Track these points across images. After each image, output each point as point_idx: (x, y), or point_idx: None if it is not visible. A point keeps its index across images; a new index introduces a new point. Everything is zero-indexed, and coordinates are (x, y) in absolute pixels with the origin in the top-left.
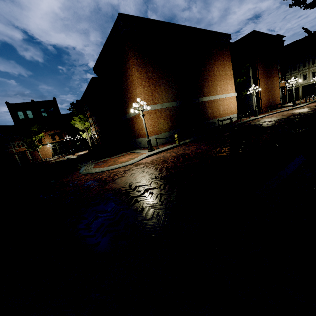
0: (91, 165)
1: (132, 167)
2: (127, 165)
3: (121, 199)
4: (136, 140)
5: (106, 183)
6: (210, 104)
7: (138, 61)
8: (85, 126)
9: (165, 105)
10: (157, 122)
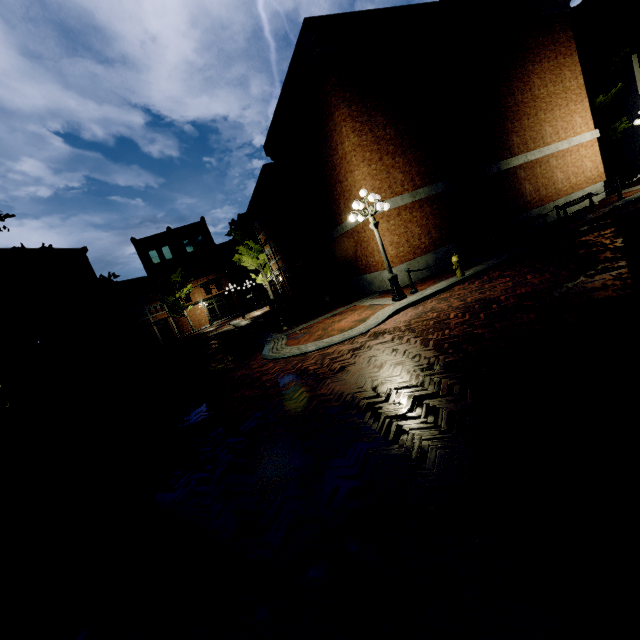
0: (281, 340)
1: (366, 341)
2: (354, 337)
3: (363, 422)
4: (361, 279)
5: (320, 382)
6: (529, 171)
7: (351, 111)
8: (258, 261)
9: (420, 193)
10: (404, 234)
